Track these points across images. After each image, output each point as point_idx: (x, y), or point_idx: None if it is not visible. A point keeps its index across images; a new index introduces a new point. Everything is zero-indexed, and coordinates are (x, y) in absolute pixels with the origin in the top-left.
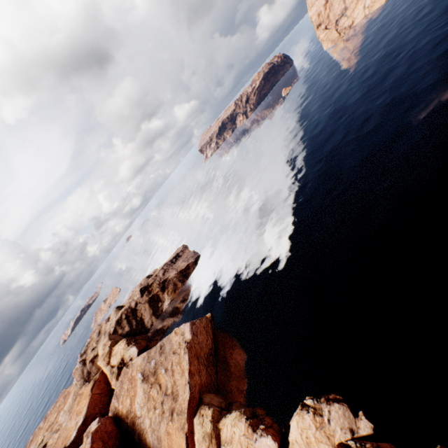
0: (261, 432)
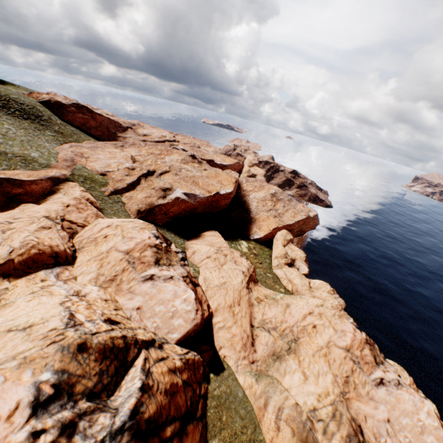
0: (306, 265)
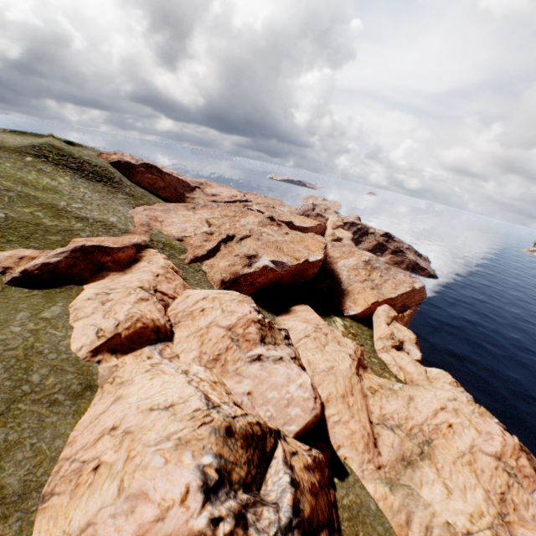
0: (418, 348)
